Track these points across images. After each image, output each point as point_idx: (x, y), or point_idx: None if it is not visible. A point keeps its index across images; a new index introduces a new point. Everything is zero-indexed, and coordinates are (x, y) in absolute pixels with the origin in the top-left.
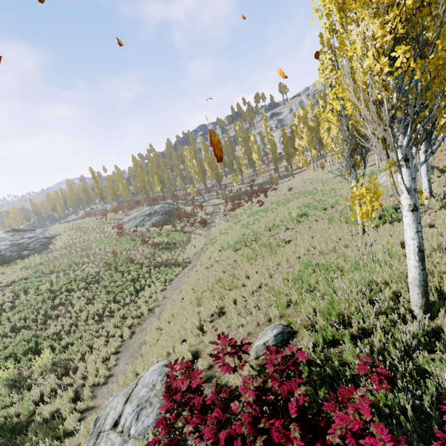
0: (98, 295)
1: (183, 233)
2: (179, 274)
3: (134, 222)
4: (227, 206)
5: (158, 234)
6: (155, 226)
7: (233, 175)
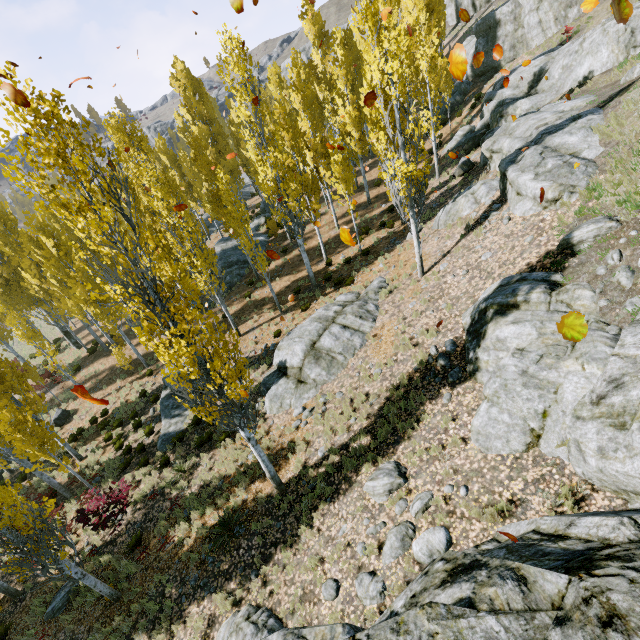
0: None
1: None
2: None
3: None
4: None
5: None
6: None
7: None
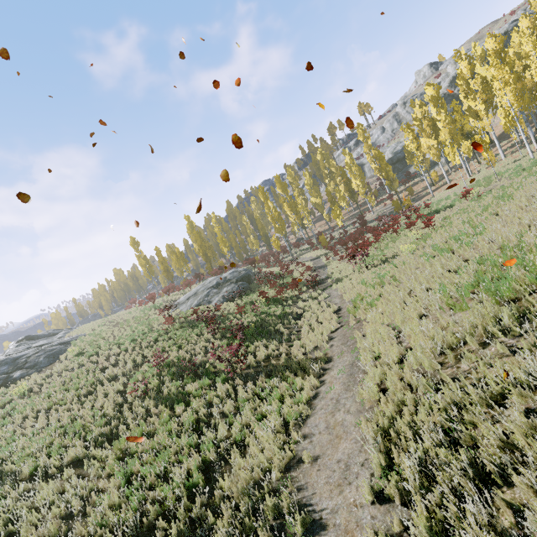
0: (101, 490)
1: (280, 303)
2: (317, 397)
3: (194, 300)
4: (336, 256)
5: (236, 311)
6: (229, 298)
7: (326, 219)
